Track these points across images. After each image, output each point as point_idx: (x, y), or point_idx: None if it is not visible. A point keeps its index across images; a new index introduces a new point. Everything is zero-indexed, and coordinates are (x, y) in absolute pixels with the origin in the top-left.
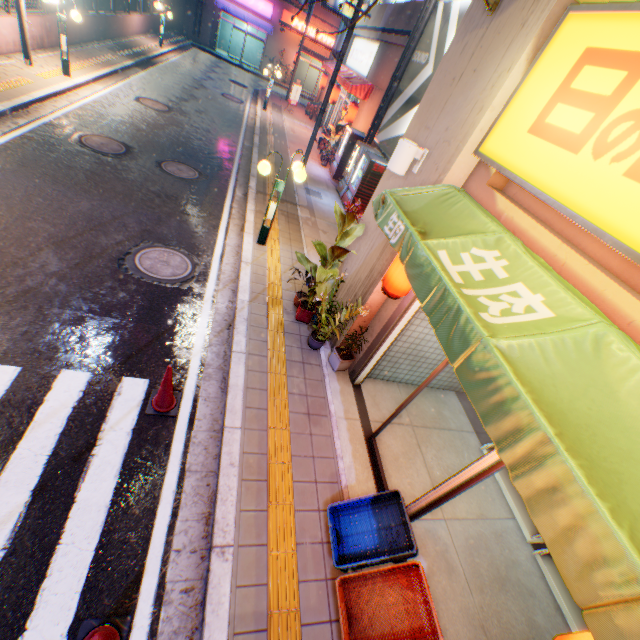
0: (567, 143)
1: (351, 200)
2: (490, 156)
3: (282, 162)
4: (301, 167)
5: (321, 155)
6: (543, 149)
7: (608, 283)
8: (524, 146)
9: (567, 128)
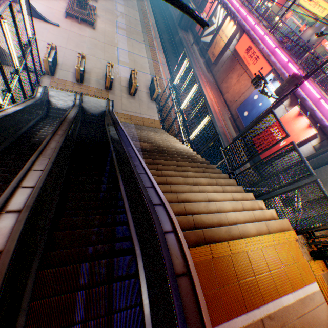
0: (305, 2)
1: (262, 13)
2: (299, 3)
3: (268, 4)
4: (269, 4)
5: (247, 2)
6: (303, 3)
7: (305, 12)
8: (302, 2)
9: (305, 1)
